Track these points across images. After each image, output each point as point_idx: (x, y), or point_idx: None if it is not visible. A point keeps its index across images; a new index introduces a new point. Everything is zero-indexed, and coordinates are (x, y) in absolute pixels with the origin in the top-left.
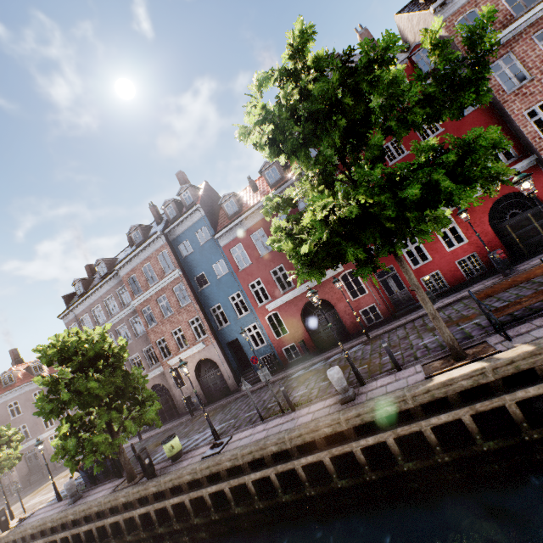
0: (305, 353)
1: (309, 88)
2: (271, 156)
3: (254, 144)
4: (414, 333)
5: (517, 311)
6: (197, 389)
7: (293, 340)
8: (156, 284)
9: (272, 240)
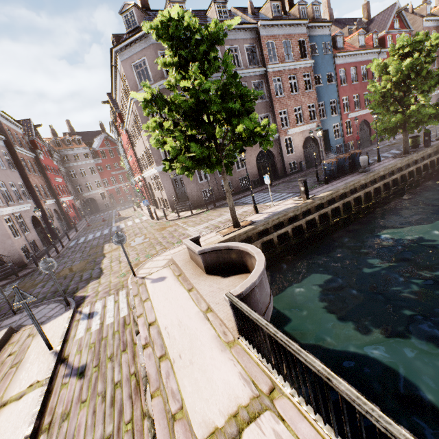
0: (360, 146)
1: None
2: None
3: None
4: None
5: None
6: (301, 157)
7: (353, 139)
8: (295, 62)
9: None
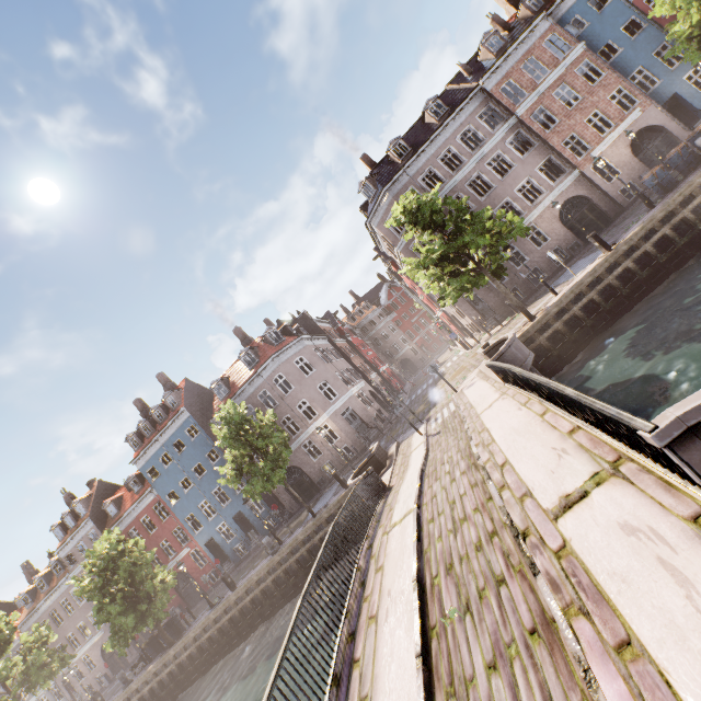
0: None
1: None
2: None
3: None
4: None
5: None
6: (638, 169)
7: None
8: (553, 72)
9: None
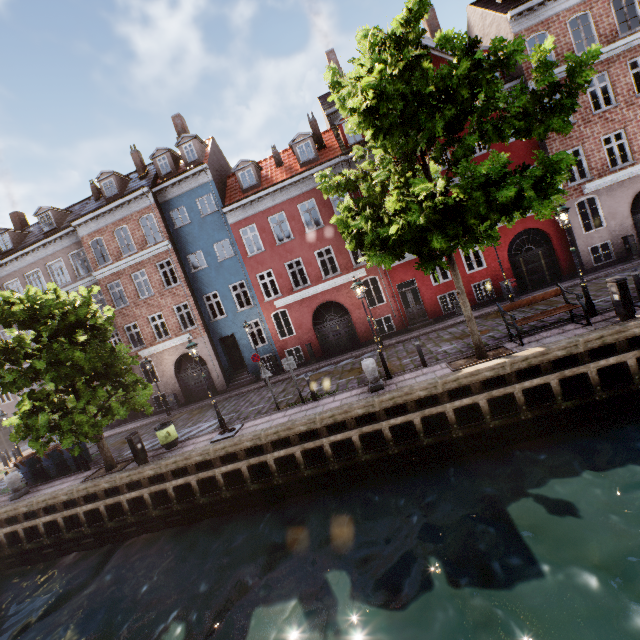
0: (310, 357)
1: (422, 66)
2: (363, 127)
3: (350, 109)
4: (431, 342)
5: (526, 328)
6: (174, 386)
7: (299, 343)
8: (134, 255)
9: (337, 220)
